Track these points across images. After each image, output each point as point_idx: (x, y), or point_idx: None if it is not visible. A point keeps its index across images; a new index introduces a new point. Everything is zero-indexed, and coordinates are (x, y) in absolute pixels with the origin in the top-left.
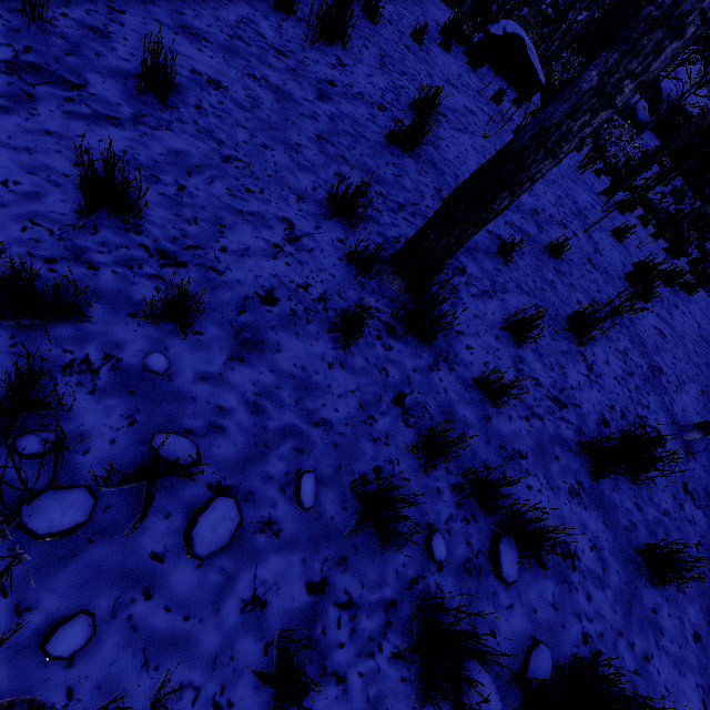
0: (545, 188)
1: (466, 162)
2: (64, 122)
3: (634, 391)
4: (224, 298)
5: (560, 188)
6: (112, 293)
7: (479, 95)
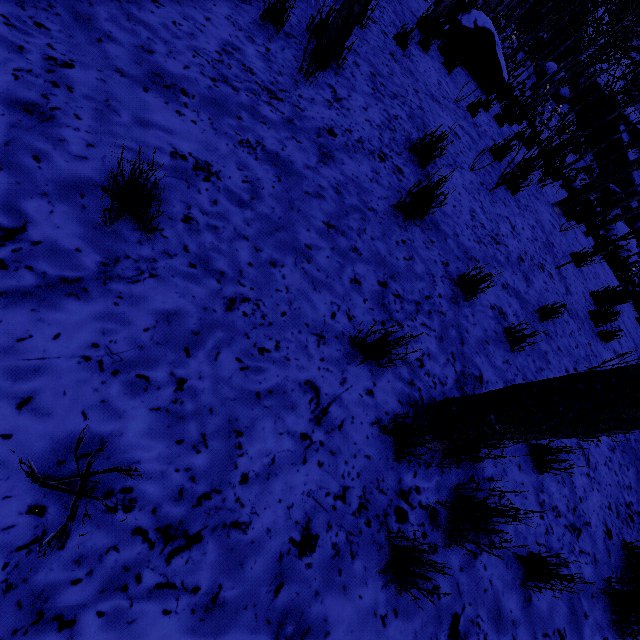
0: (522, 220)
1: (462, 211)
2: None
3: (618, 471)
4: (255, 575)
5: (531, 213)
6: None
7: (458, 107)
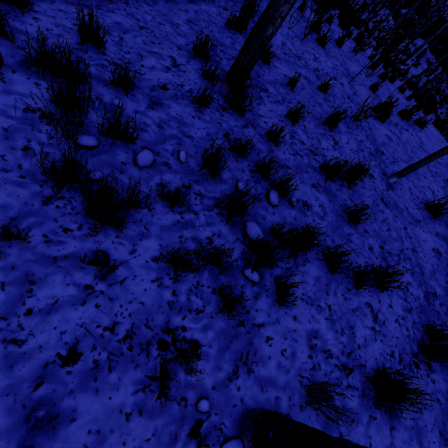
0: (326, 59)
1: (275, 40)
2: (67, 6)
3: (361, 157)
4: (144, 85)
5: (338, 60)
6: (96, 76)
7: None
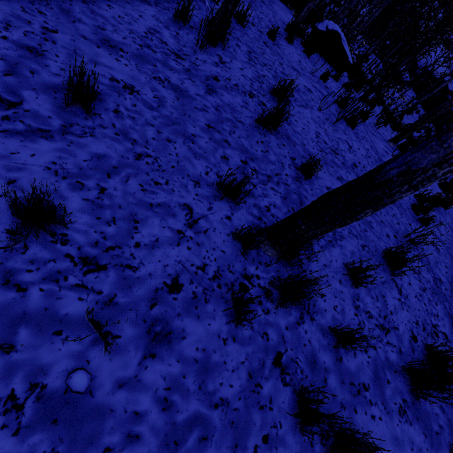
0: (358, 144)
1: (309, 132)
2: (0, 141)
3: (427, 304)
4: (138, 295)
5: (367, 142)
6: (39, 313)
7: (313, 76)
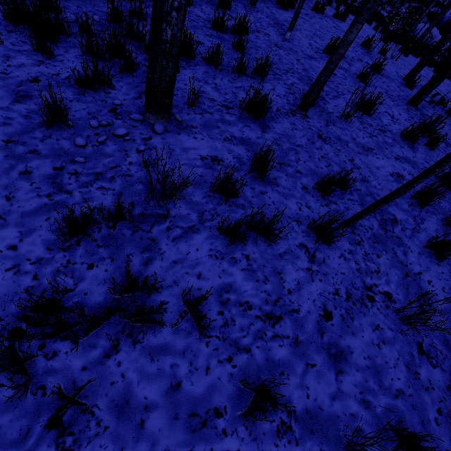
0: None
1: None
2: None
3: (258, 25)
4: None
5: None
6: None
7: None
